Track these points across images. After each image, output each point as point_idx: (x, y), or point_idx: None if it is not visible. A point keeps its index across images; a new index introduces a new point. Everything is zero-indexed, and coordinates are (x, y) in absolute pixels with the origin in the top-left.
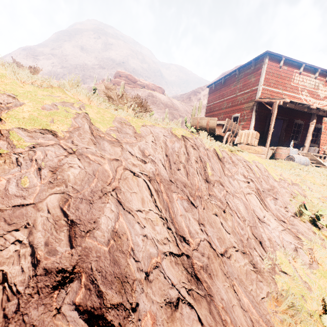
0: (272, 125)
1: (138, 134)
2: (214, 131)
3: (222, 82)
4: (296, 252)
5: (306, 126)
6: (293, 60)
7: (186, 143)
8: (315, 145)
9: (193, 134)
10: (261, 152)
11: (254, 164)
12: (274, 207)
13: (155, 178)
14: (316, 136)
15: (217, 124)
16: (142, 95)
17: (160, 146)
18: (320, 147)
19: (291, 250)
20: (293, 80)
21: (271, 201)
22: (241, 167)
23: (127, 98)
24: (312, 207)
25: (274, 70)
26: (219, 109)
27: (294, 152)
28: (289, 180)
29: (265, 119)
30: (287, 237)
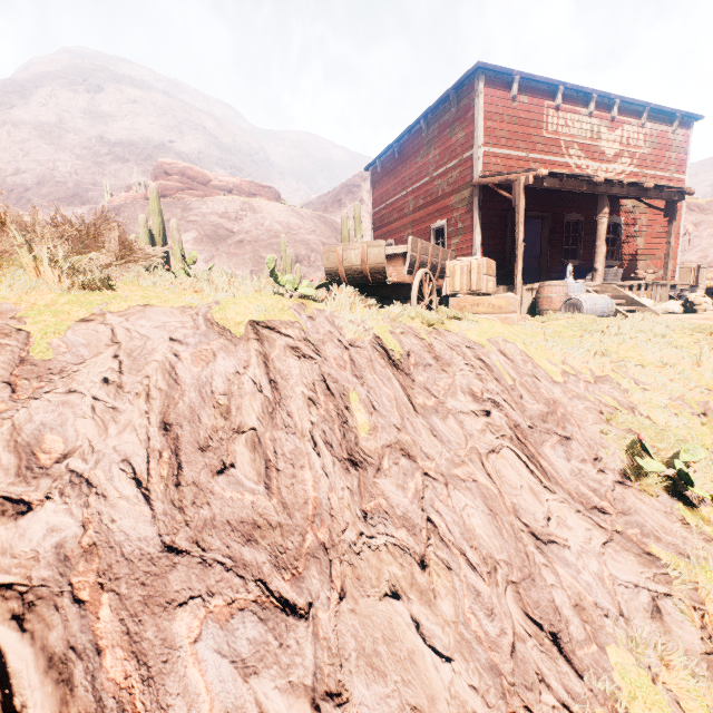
0: (519, 236)
1: (33, 366)
2: (383, 274)
3: (394, 153)
4: (662, 630)
5: (590, 224)
6: (538, 78)
7: (269, 345)
8: (614, 263)
9: (307, 303)
10: (508, 306)
11: (494, 349)
12: (567, 469)
13: (68, 580)
14: (612, 242)
15: (390, 255)
16: (228, 210)
17: (143, 391)
18: (624, 265)
19: (645, 618)
20: (545, 127)
21: (555, 450)
22: (463, 370)
23: (33, 229)
24: (659, 439)
25: (502, 108)
26: (400, 216)
27: (577, 289)
28: (586, 371)
29: (504, 222)
30: (623, 565)
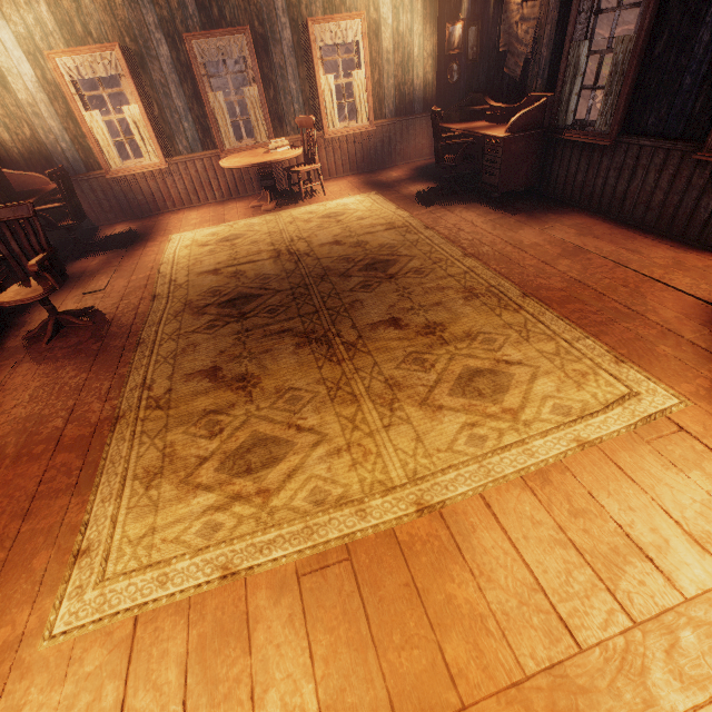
0: None
1: None
2: None
3: None
4: None
5: None
6: None
7: None
8: None
9: None
10: None
11: None
12: None
13: None
14: None
15: None
16: None
17: None
18: None
19: None
20: None
21: None
22: None
23: None
24: None
25: None
26: None
27: None
28: None
29: None
30: None
